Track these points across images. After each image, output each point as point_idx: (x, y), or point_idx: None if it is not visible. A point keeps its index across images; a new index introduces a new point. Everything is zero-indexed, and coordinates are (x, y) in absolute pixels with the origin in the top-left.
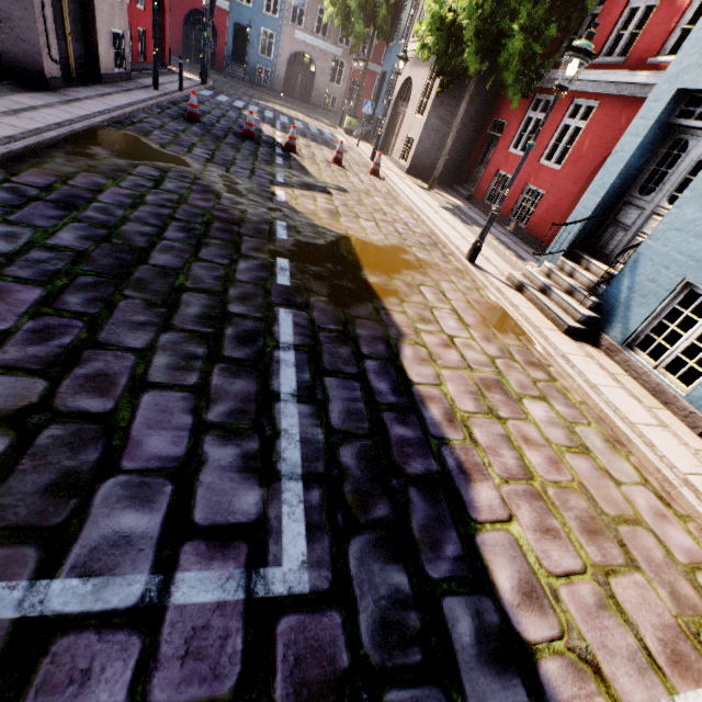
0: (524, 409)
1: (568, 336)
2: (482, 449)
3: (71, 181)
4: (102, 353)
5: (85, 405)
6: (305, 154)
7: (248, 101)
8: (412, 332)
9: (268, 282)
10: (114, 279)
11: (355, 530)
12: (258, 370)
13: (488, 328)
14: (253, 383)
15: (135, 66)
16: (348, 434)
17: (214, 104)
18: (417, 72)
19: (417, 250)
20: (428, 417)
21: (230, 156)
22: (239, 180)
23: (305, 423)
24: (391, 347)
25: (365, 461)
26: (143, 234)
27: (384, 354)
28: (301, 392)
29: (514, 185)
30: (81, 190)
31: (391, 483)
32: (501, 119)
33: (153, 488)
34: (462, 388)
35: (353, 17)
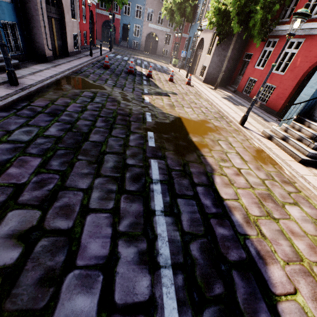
0: (287, 212)
1: (301, 164)
2: (268, 240)
3: (55, 102)
4: (67, 193)
5: (58, 225)
6: (156, 78)
7: (129, 56)
8: (218, 168)
9: (144, 145)
10: (73, 150)
11: (205, 304)
12: (143, 197)
13: (257, 162)
14: (141, 205)
15: (82, 47)
16: (193, 235)
17: (115, 60)
18: (206, 35)
19: (213, 121)
20: (235, 220)
21: (123, 82)
22: (128, 94)
23: (170, 229)
24: (208, 177)
25: (205, 253)
26: (86, 125)
27: (206, 182)
28: (165, 209)
29: (259, 84)
30: (59, 106)
31: (221, 268)
32: (250, 52)
33: (92, 278)
34: (250, 200)
35: (175, 14)
